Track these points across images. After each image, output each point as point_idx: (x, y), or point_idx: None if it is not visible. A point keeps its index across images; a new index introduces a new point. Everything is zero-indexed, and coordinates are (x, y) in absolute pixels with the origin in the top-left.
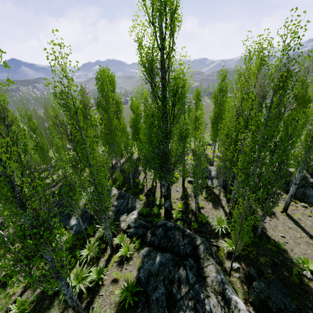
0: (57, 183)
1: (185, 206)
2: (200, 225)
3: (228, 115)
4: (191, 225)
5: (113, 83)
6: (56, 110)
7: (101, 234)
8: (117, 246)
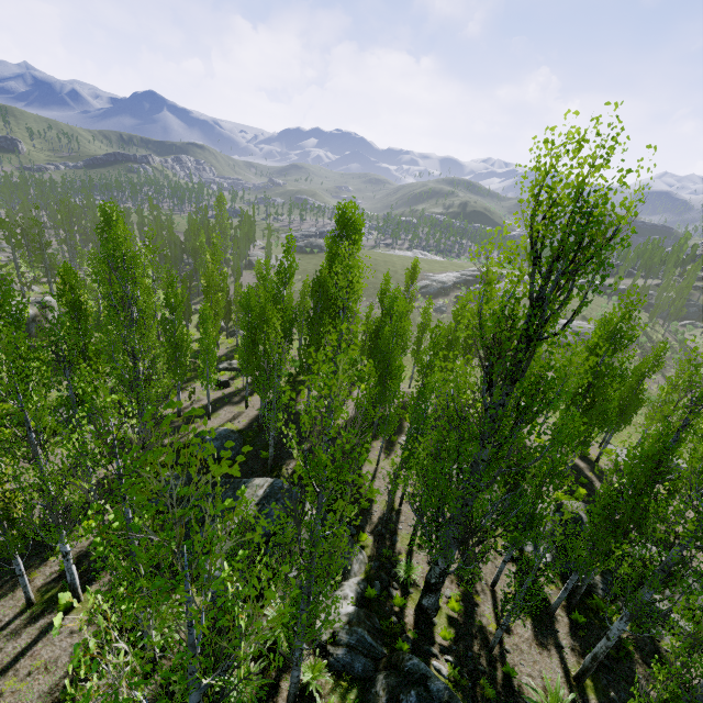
0: (187, 422)
1: (466, 606)
2: (499, 691)
3: (614, 398)
4: (477, 682)
5: (355, 236)
6: (219, 252)
7: (272, 639)
8: (302, 687)
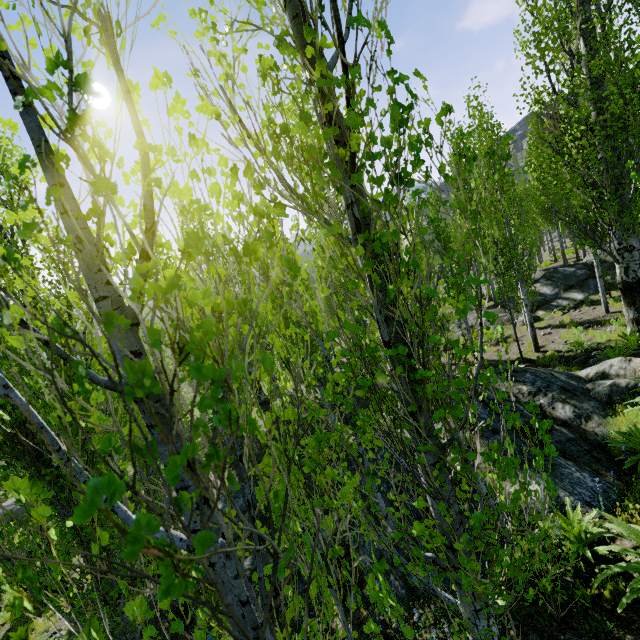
0: None
1: None
2: None
3: None
4: None
5: None
6: None
7: None
8: None
